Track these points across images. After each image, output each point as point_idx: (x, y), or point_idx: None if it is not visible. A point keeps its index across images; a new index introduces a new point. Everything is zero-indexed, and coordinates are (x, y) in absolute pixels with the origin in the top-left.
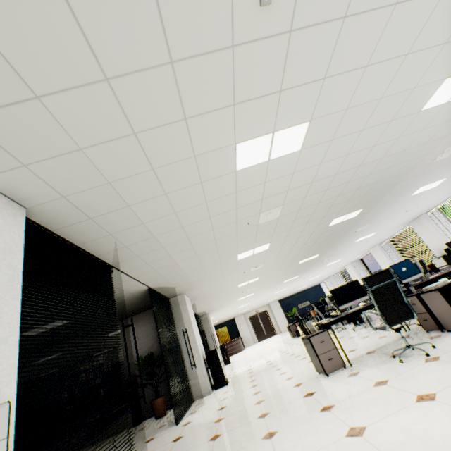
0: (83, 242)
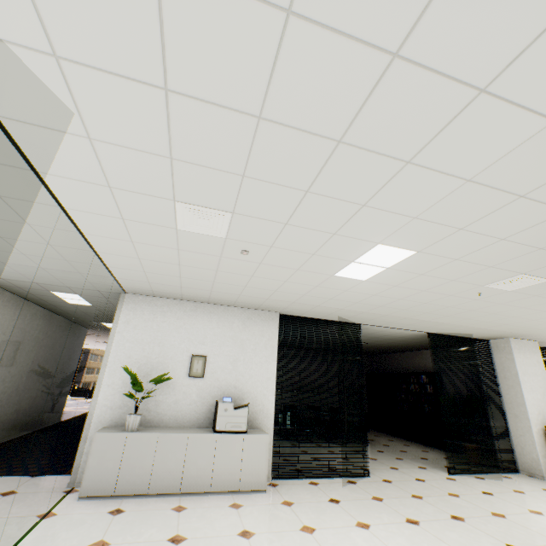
0: (321, 317)
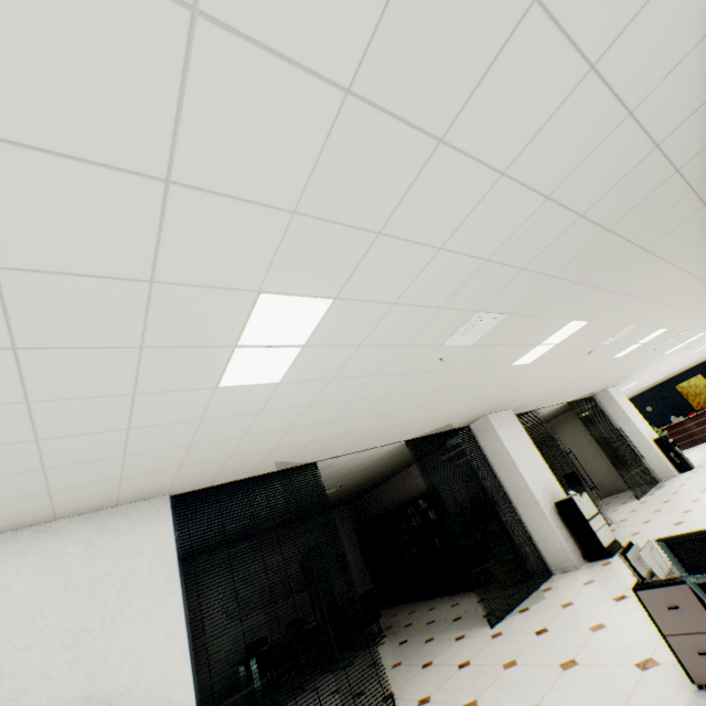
0: (250, 474)
